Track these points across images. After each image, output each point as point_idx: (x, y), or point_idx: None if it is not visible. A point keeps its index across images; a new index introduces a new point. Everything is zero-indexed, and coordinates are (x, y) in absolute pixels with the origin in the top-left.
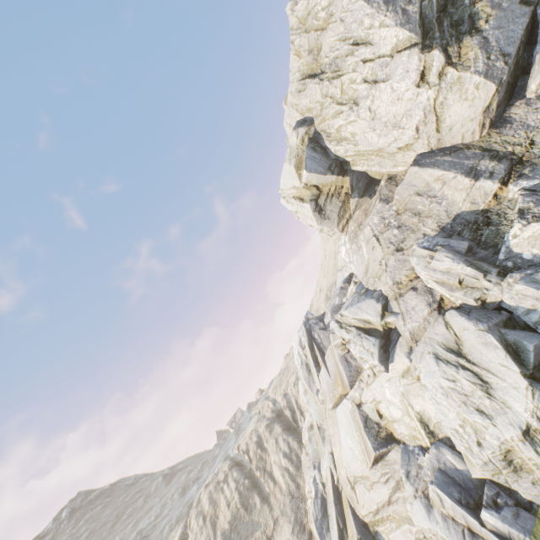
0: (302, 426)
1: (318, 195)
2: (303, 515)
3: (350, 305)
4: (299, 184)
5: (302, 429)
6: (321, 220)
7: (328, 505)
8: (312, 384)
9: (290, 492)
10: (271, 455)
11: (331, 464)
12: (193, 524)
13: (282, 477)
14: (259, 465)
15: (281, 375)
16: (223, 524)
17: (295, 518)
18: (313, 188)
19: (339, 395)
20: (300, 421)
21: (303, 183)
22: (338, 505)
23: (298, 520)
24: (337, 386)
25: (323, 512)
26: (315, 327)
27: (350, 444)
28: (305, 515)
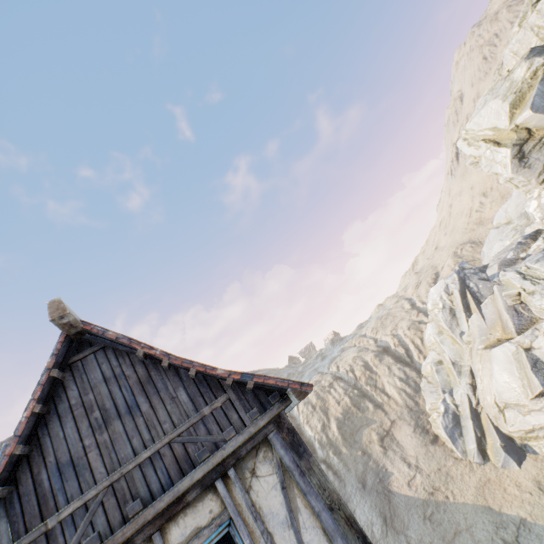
0: (420, 362)
1: (526, 140)
2: (424, 423)
3: (543, 260)
4: (507, 125)
5: (419, 365)
6: (519, 169)
7: (462, 420)
8: (455, 327)
9: (408, 406)
10: (382, 377)
11: (468, 392)
12: (303, 408)
13: (398, 395)
14: (369, 382)
15: (382, 319)
16: (335, 413)
17: (416, 423)
18: (523, 131)
19: (496, 339)
20: (418, 358)
21: (514, 124)
22: (476, 421)
23: (419, 425)
24: (495, 332)
25: (455, 423)
26: (473, 277)
27: (506, 378)
28: (428, 424)
